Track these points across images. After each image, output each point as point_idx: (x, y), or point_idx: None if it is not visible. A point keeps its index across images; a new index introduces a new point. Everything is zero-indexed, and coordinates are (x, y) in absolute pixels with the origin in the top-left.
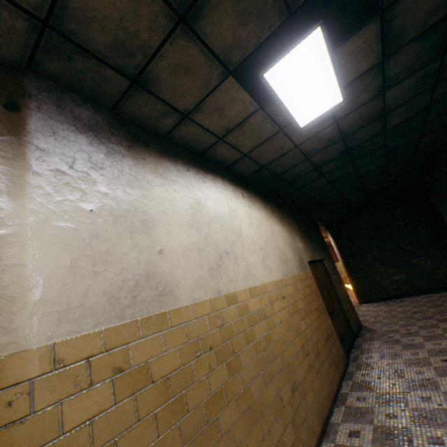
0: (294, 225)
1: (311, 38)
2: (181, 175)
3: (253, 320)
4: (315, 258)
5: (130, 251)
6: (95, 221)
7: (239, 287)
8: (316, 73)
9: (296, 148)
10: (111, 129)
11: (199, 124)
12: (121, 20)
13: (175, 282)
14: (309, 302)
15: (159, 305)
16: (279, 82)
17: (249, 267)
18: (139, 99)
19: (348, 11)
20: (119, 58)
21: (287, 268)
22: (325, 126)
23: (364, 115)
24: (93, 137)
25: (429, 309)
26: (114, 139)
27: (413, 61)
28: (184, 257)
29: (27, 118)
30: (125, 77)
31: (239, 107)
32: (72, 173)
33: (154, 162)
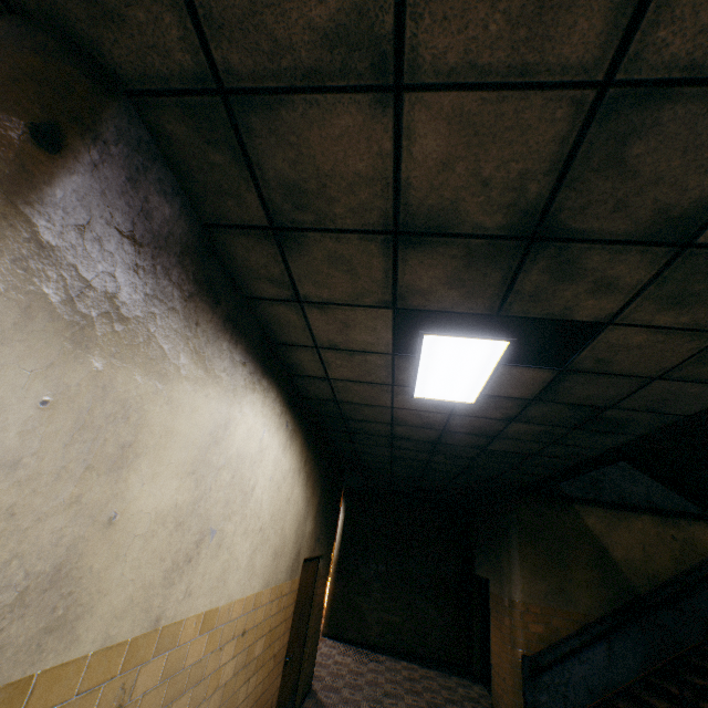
0: (318, 490)
1: (496, 343)
2: (232, 370)
3: (177, 687)
4: (315, 552)
5: (57, 513)
6: (35, 430)
7: (194, 609)
8: (472, 368)
9: (391, 408)
10: (184, 254)
11: (307, 318)
12: (328, 176)
13: (97, 596)
14: (271, 642)
15: (31, 659)
16: (432, 349)
17: (229, 566)
18: (259, 245)
19: (533, 333)
20: (283, 197)
21: (275, 570)
22: (438, 411)
23: (480, 426)
24: (147, 257)
25: (406, 696)
26: (178, 273)
27: (552, 416)
28: (145, 536)
29: (61, 173)
30: (268, 215)
31: (371, 338)
32: (65, 312)
33: (208, 334)
